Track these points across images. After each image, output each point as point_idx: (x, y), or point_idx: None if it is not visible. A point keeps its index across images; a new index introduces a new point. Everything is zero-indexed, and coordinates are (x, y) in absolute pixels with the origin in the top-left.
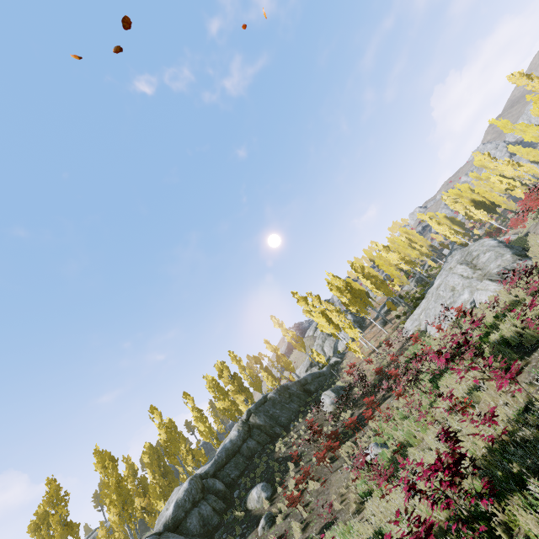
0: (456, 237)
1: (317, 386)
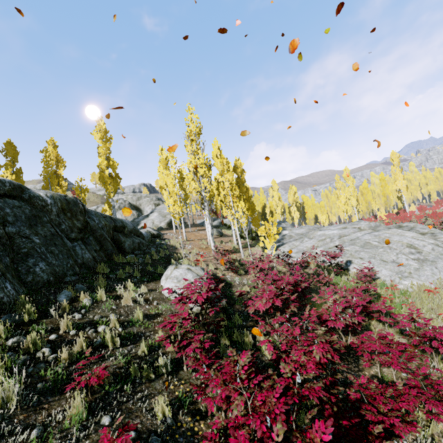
0: (280, 216)
1: (135, 248)
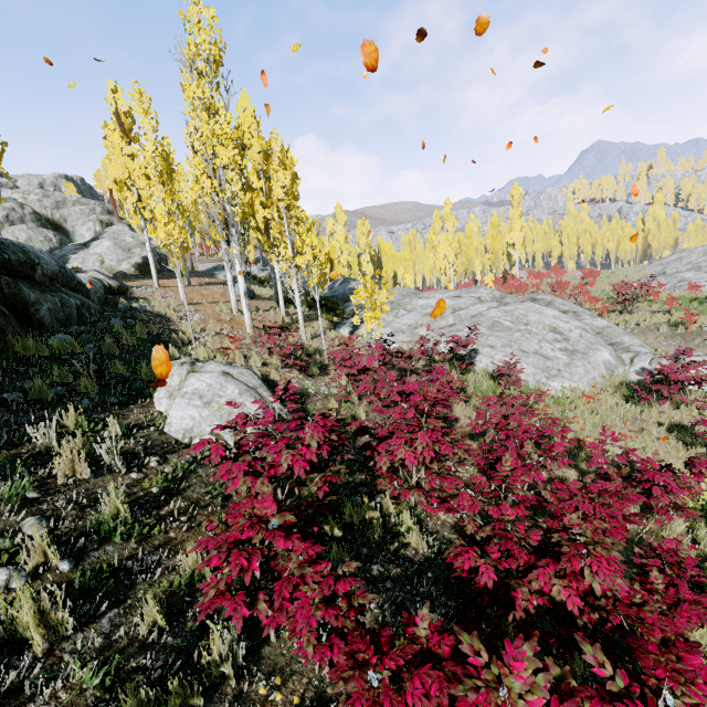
0: (346, 269)
1: (70, 318)
